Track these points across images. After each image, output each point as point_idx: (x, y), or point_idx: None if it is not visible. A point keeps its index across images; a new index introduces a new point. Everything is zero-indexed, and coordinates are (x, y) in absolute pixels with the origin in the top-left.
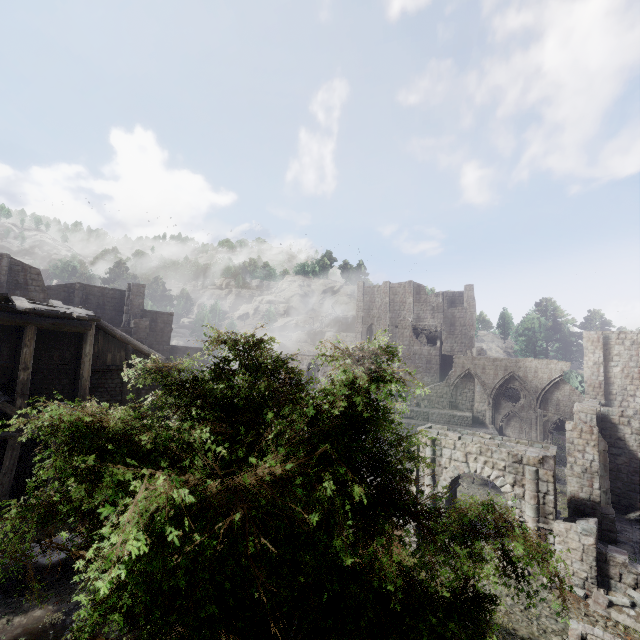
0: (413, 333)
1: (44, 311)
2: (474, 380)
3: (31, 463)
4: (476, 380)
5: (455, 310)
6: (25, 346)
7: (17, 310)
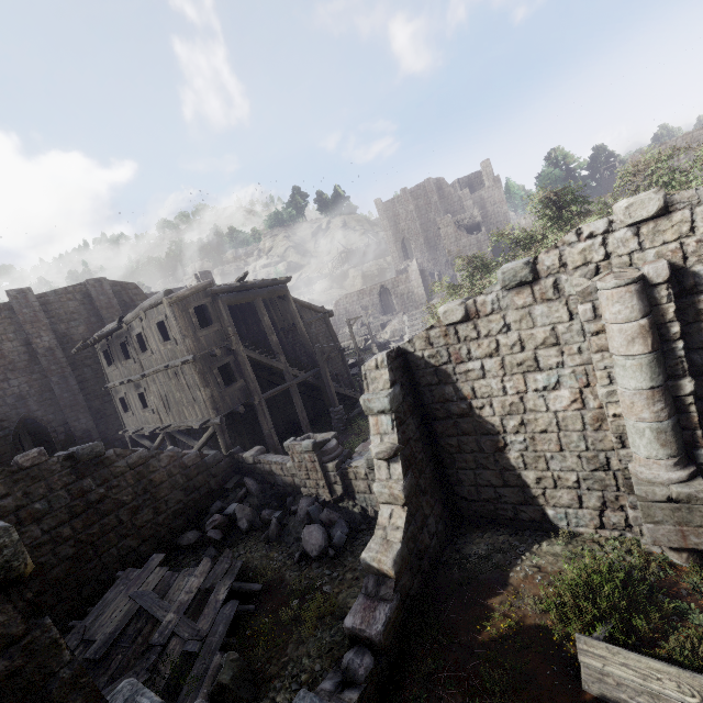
0: (456, 228)
1: (261, 283)
2: None
3: (290, 411)
4: None
5: (482, 192)
6: (264, 316)
7: (248, 287)
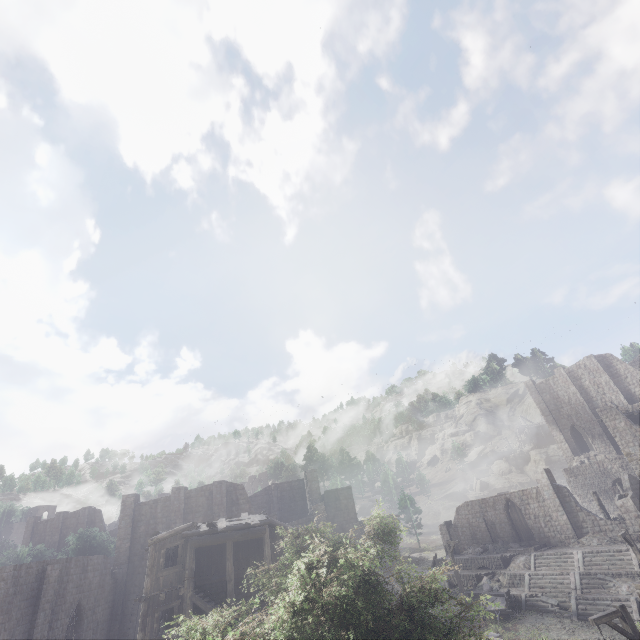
0: (630, 421)
1: (234, 526)
2: None
3: None
4: None
5: None
6: (227, 560)
7: (219, 531)
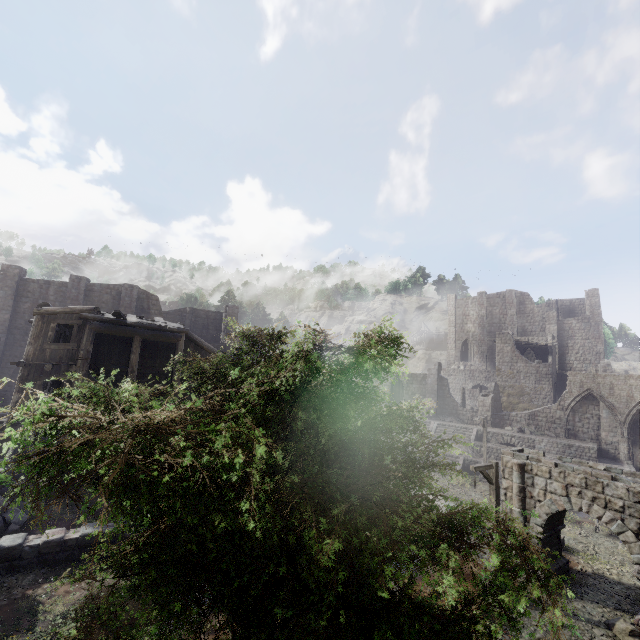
0: (515, 348)
1: (146, 324)
2: (598, 403)
3: None
4: (601, 403)
5: (573, 320)
6: (132, 353)
7: (127, 324)
